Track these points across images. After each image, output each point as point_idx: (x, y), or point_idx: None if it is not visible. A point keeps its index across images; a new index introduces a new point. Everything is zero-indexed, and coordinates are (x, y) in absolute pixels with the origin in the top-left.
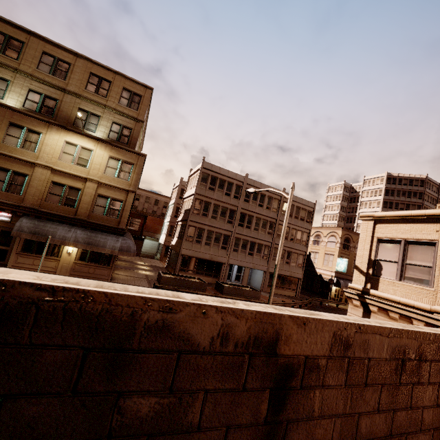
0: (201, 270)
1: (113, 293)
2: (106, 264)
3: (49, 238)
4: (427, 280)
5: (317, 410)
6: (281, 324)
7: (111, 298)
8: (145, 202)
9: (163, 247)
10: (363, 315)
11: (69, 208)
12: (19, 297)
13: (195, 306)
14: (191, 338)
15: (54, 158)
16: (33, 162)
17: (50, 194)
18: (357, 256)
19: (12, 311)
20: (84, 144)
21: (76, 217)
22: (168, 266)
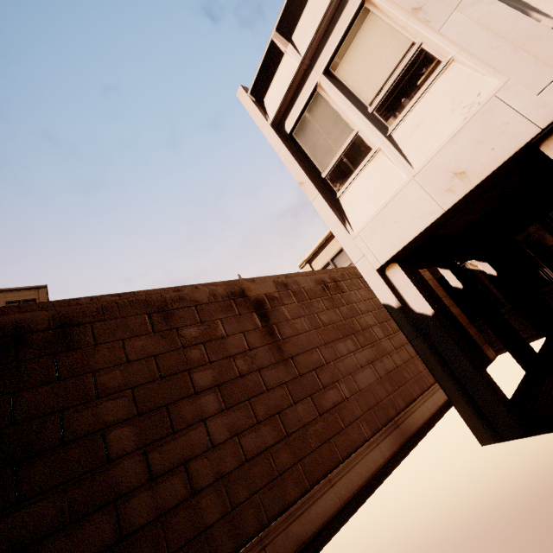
0: None
1: (147, 290)
2: None
3: None
4: None
5: (289, 316)
6: (241, 283)
7: (148, 292)
8: None
9: None
10: None
11: None
12: (106, 301)
13: (190, 286)
14: (197, 299)
15: None
16: None
17: None
18: None
19: (106, 307)
20: None
21: None
22: None
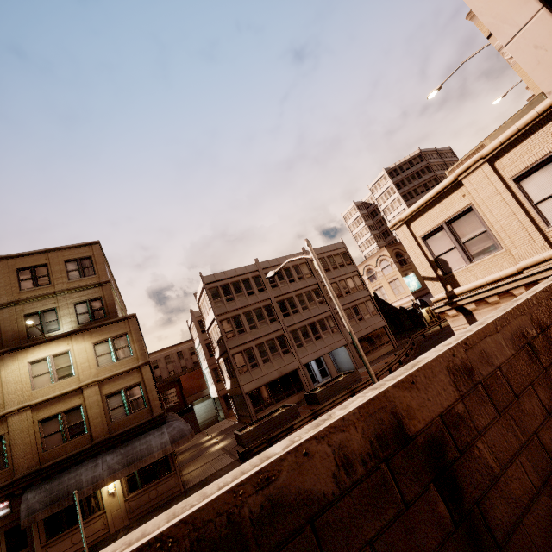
0: (279, 395)
1: (192, 514)
2: (166, 472)
3: (75, 494)
4: (492, 245)
5: (494, 465)
6: (391, 401)
7: (194, 521)
8: (167, 364)
9: (220, 400)
10: (468, 321)
11: (80, 438)
12: None
13: (292, 454)
14: (312, 494)
15: (26, 392)
16: (1, 415)
17: (45, 438)
18: (417, 266)
19: None
20: (55, 350)
21: (95, 442)
22: (240, 418)
